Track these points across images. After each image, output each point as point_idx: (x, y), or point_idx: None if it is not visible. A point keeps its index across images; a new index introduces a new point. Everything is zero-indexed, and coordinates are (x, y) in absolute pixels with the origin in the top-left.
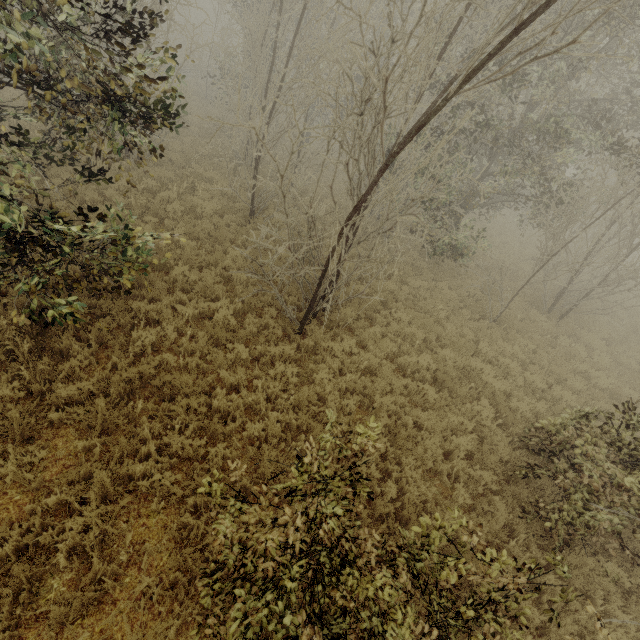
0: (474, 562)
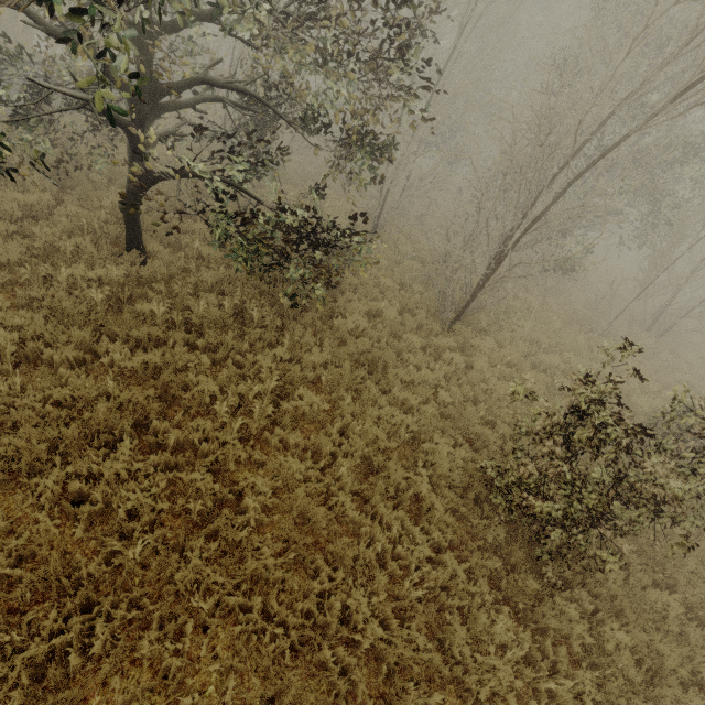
0: None
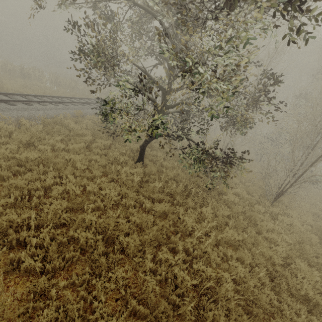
0: None
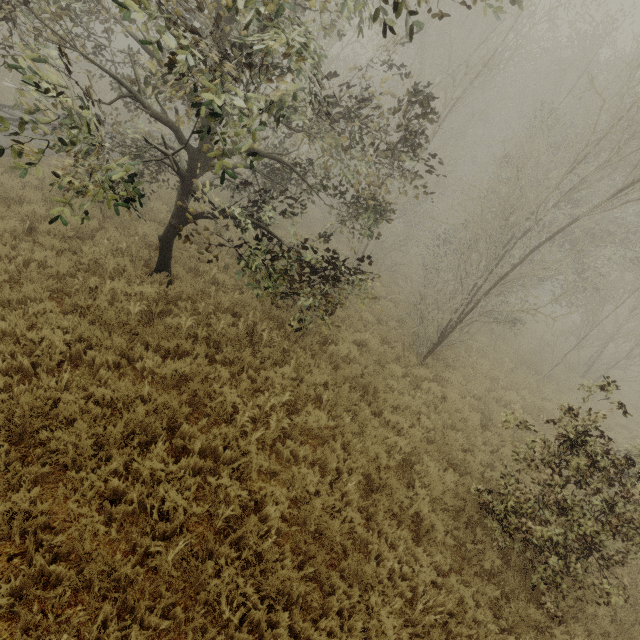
0: None
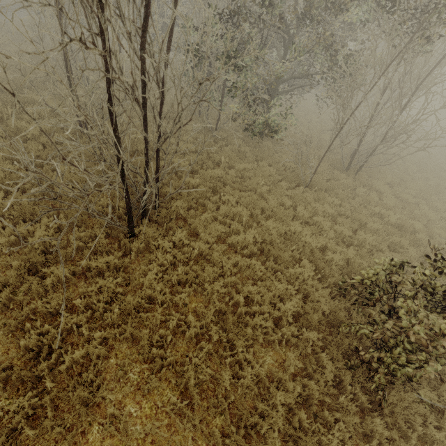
0: (308, 441)
